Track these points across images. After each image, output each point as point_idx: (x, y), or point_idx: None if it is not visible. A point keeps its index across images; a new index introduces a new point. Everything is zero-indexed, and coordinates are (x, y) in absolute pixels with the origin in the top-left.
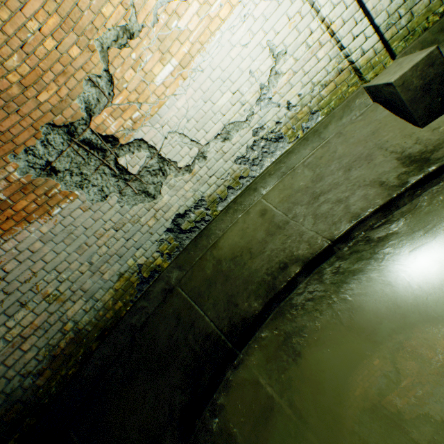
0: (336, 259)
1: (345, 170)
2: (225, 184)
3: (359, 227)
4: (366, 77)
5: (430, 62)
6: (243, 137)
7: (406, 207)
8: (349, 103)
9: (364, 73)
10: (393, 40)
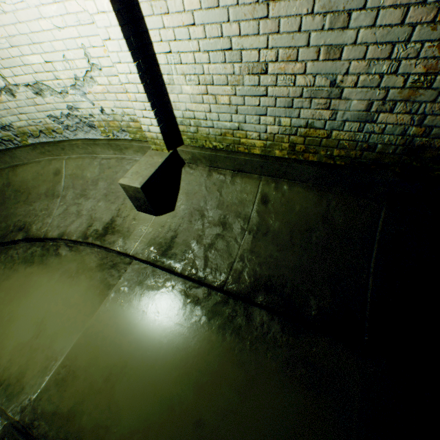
0: (43, 245)
1: (106, 194)
2: (38, 127)
3: (61, 240)
4: (151, 146)
5: (138, 191)
6: (58, 103)
7: (83, 247)
8: (144, 148)
9: (150, 142)
10: (184, 134)
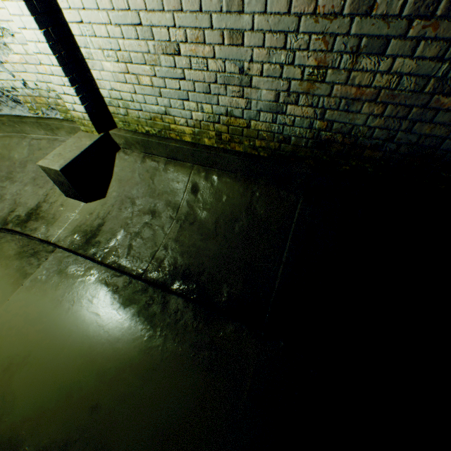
0: None
1: (34, 177)
2: None
3: None
4: (81, 127)
5: (59, 174)
6: None
7: (3, 234)
8: (76, 129)
9: (79, 123)
10: (115, 116)
